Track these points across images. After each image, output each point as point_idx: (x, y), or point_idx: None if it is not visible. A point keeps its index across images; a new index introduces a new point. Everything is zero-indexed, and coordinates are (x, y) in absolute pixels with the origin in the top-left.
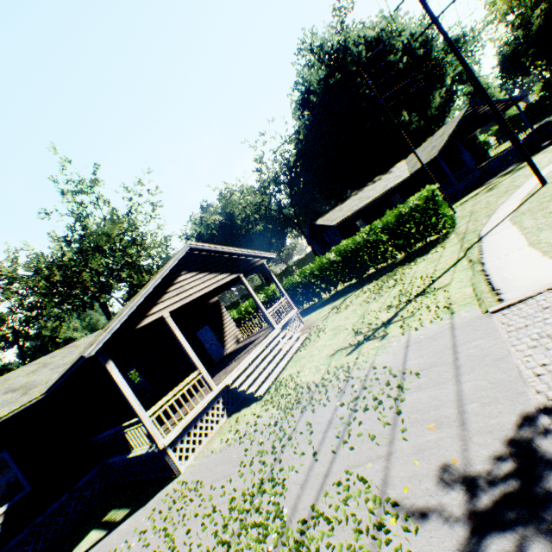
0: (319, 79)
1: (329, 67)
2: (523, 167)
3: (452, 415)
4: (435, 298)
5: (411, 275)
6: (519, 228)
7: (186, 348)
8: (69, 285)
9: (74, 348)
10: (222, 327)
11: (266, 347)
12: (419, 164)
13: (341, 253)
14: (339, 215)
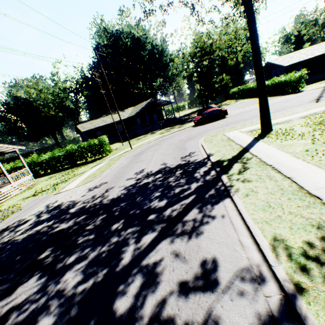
0: (103, 45)
1: (109, 41)
2: (154, 134)
3: (11, 220)
4: (61, 185)
5: (77, 171)
6: (102, 166)
7: None
8: None
9: None
10: None
11: (1, 192)
12: (131, 115)
13: (66, 152)
14: (89, 126)
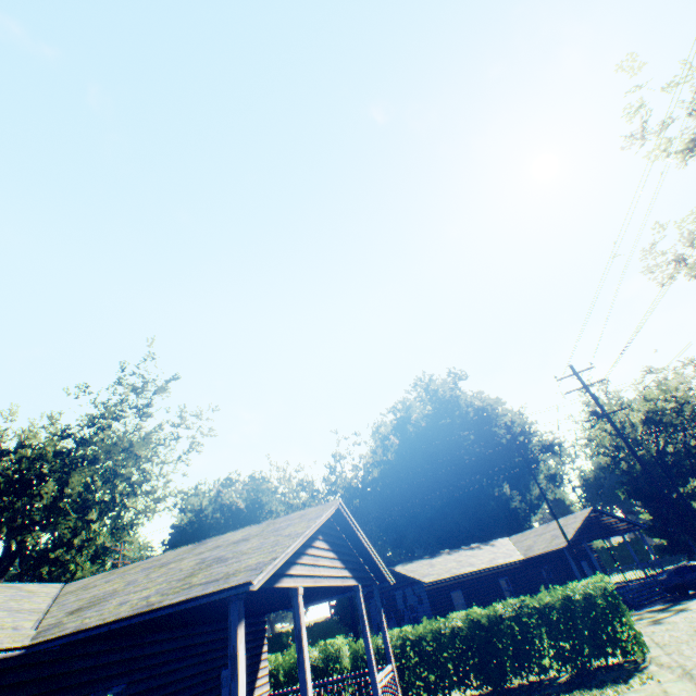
0: (426, 414)
1: (438, 409)
2: (684, 609)
3: None
4: None
5: None
6: None
7: (307, 674)
8: (7, 489)
9: (28, 591)
10: (254, 683)
11: None
12: (538, 548)
13: (472, 624)
14: (431, 570)
